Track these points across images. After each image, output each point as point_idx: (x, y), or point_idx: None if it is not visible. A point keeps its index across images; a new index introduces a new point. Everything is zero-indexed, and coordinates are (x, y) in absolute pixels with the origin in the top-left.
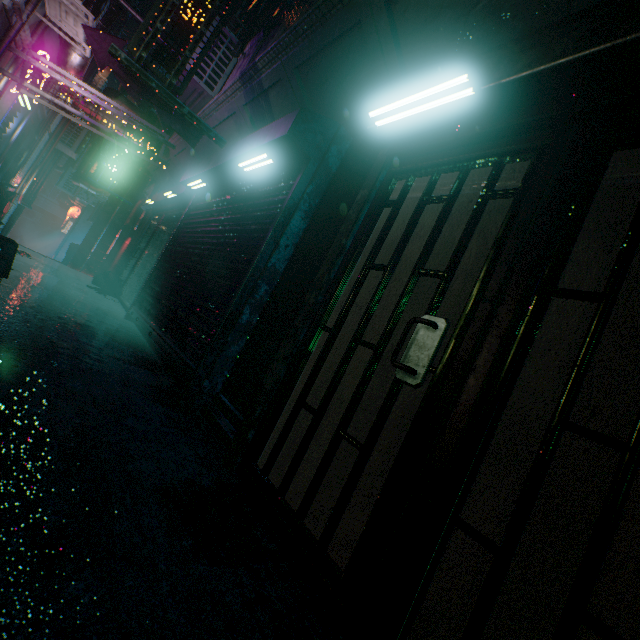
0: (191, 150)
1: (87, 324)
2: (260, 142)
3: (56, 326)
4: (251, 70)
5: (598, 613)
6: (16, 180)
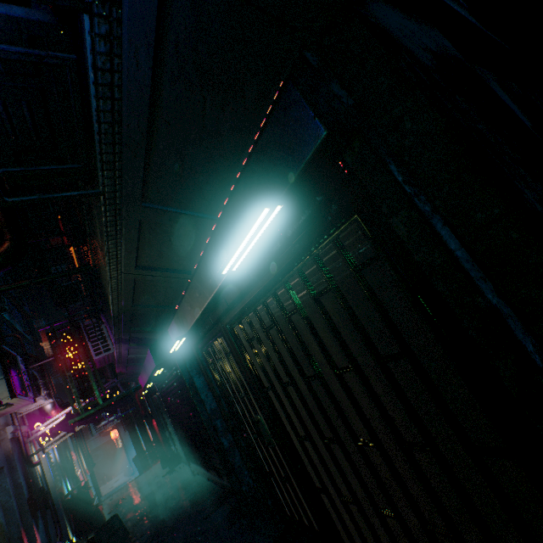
0: (130, 365)
1: (180, 512)
2: (151, 368)
3: (170, 536)
4: (116, 340)
5: (378, 465)
6: (76, 467)
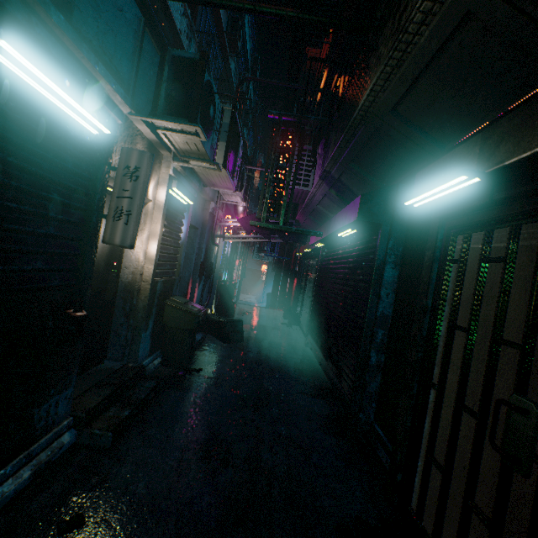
0: (310, 218)
1: (283, 364)
2: (343, 222)
3: (268, 375)
4: (323, 173)
5: None
6: (235, 269)
